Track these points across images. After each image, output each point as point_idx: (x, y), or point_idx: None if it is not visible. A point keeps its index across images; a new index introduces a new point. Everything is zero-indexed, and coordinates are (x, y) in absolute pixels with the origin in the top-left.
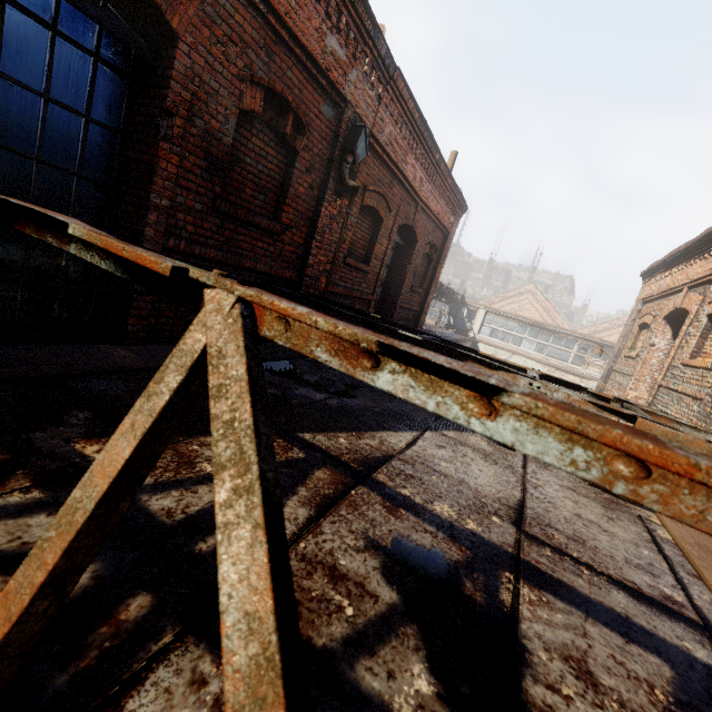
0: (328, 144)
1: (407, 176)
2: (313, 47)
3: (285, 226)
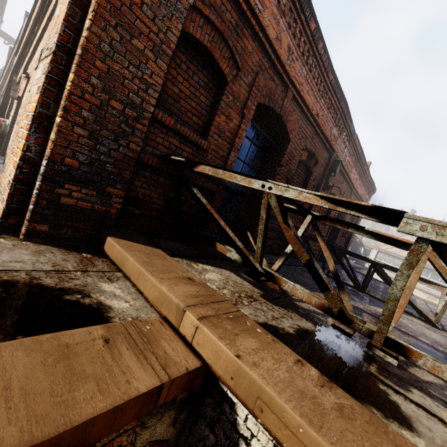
0: (323, 168)
1: (350, 178)
2: (327, 134)
3: (301, 204)
